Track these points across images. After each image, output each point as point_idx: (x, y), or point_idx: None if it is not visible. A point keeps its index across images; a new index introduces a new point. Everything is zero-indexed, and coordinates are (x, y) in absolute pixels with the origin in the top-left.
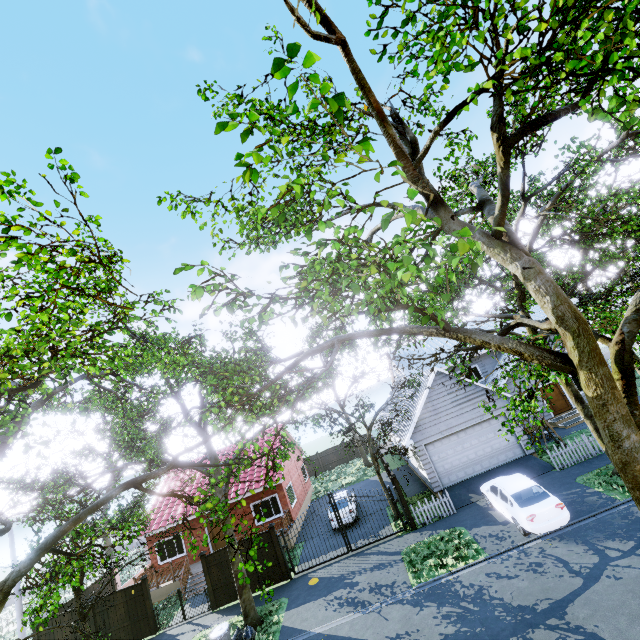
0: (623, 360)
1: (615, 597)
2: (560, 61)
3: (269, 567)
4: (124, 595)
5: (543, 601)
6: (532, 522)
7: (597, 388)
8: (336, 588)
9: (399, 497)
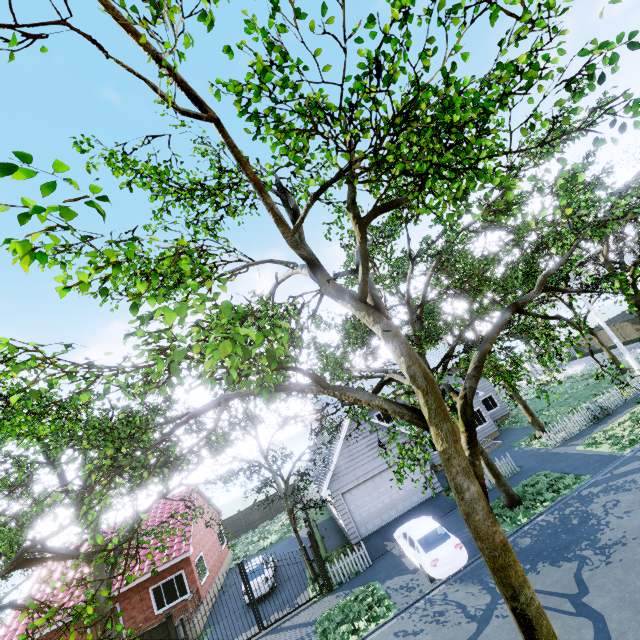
0: (466, 413)
1: (502, 638)
2: (391, 162)
3: None
4: None
5: None
6: (435, 567)
7: (443, 443)
8: None
9: (315, 556)
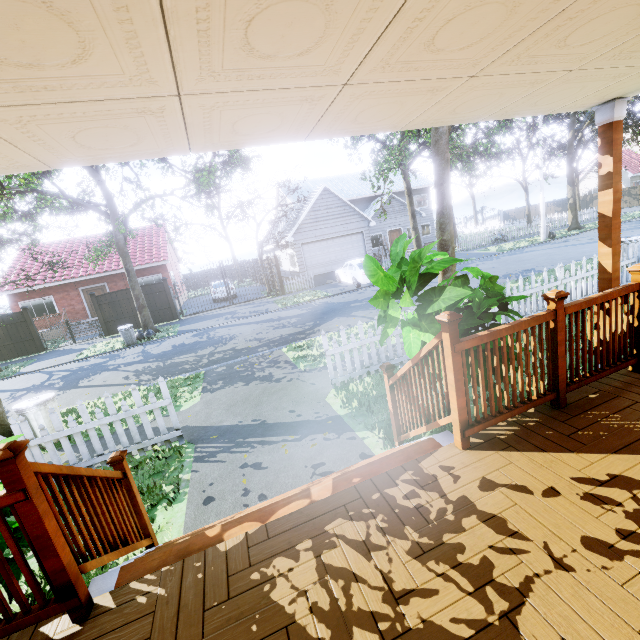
0: None
1: None
2: None
3: (161, 310)
4: (1, 321)
5: (361, 298)
6: (365, 276)
7: None
8: (222, 316)
9: (277, 272)
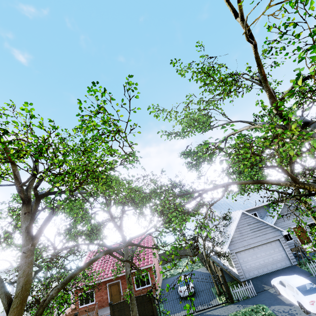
0: None
1: None
2: None
3: None
4: None
5: None
6: (313, 305)
7: None
8: None
9: (223, 281)
